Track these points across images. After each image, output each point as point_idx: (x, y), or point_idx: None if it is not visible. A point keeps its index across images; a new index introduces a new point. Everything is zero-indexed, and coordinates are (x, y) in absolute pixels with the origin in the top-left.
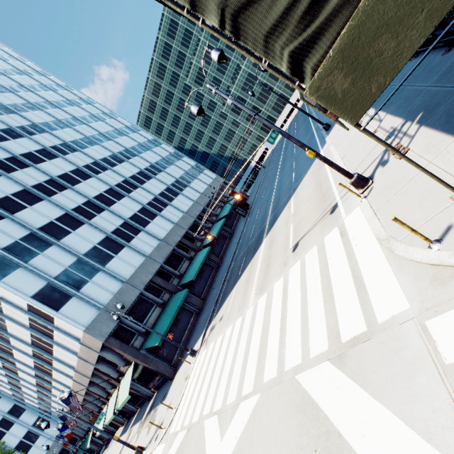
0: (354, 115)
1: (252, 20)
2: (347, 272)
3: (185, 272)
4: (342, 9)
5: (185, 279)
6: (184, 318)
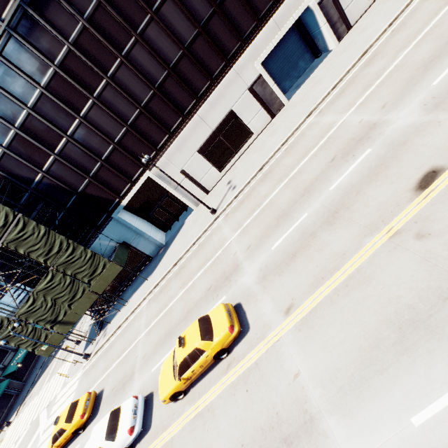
0: (48, 356)
1: (22, 345)
2: (62, 378)
3: (9, 363)
4: (40, 345)
5: (9, 370)
6: (5, 401)
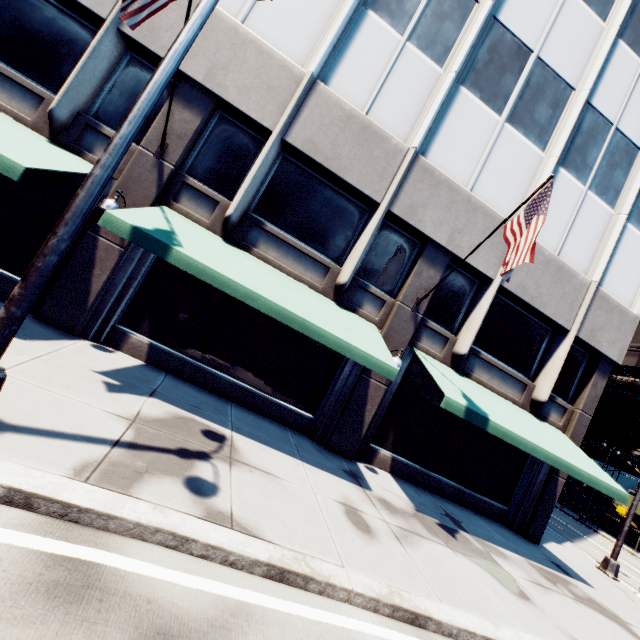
0: None
1: None
2: None
3: None
4: None
5: None
6: None
